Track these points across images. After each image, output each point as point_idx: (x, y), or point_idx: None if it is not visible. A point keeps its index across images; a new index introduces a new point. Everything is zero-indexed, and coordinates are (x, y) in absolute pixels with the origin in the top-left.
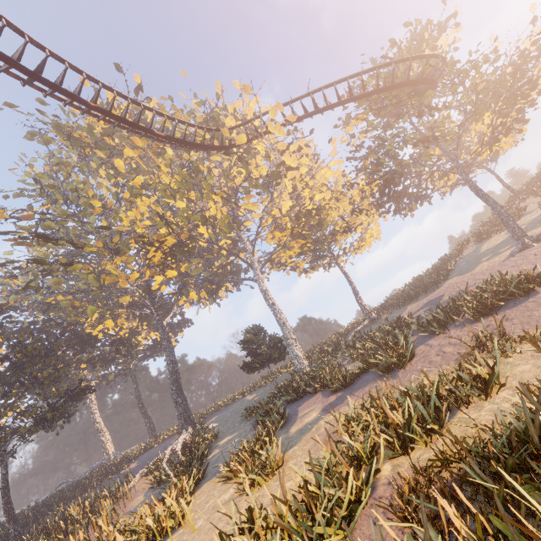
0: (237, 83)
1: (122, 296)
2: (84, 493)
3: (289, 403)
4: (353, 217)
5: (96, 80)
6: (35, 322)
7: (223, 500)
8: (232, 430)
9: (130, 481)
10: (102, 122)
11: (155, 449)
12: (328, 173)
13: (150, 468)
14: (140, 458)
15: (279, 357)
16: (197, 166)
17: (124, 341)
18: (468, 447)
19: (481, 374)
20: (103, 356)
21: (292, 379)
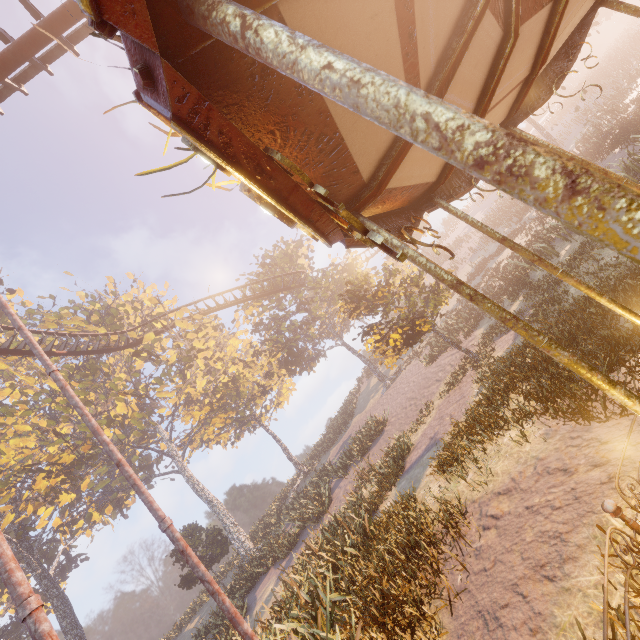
0: (130, 274)
1: None
2: None
3: (245, 596)
4: (268, 380)
5: None
6: None
7: None
8: None
9: None
10: None
11: None
12: (236, 342)
13: None
14: None
15: (222, 553)
16: (94, 364)
17: None
18: None
19: (355, 500)
20: None
21: (242, 571)
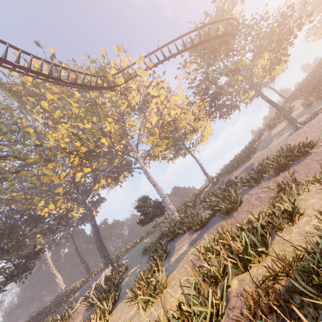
0: (115, 47)
1: (56, 188)
2: (47, 317)
3: (169, 241)
4: (195, 123)
5: (17, 48)
6: (2, 212)
7: (130, 316)
8: (136, 263)
9: (74, 306)
10: (31, 80)
11: (90, 281)
12: (177, 98)
13: (86, 296)
14: (81, 289)
15: (160, 214)
16: (95, 101)
17: (63, 216)
18: (289, 262)
19: (287, 209)
20: (50, 227)
21: (170, 226)
